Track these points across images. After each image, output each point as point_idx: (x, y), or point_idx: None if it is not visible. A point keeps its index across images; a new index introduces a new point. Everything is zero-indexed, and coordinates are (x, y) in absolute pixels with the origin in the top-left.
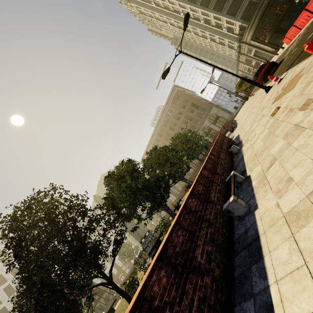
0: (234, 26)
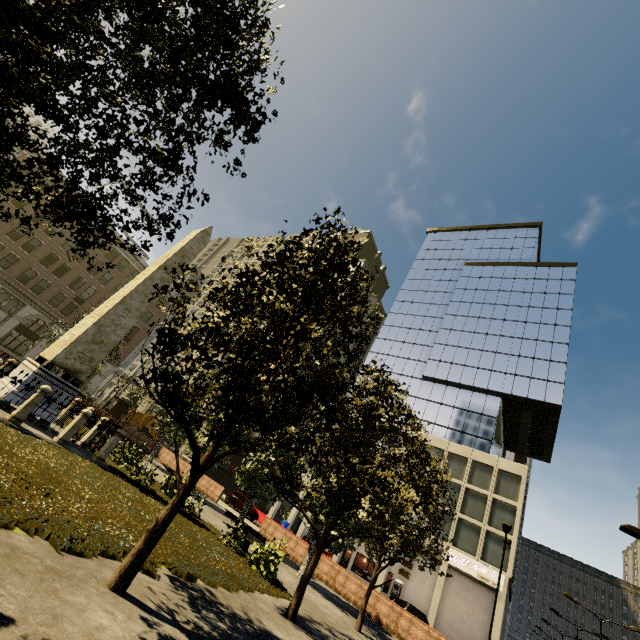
0: None
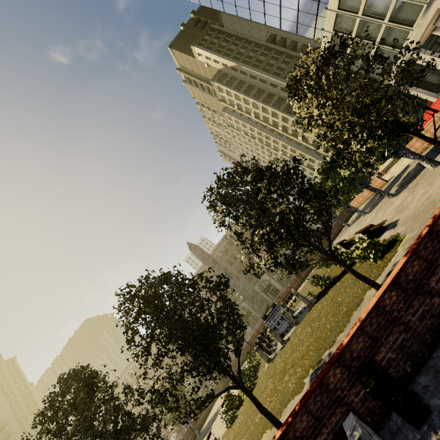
0: None
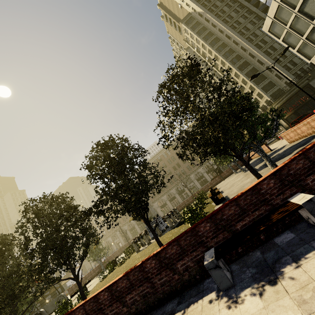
0: (262, 100)
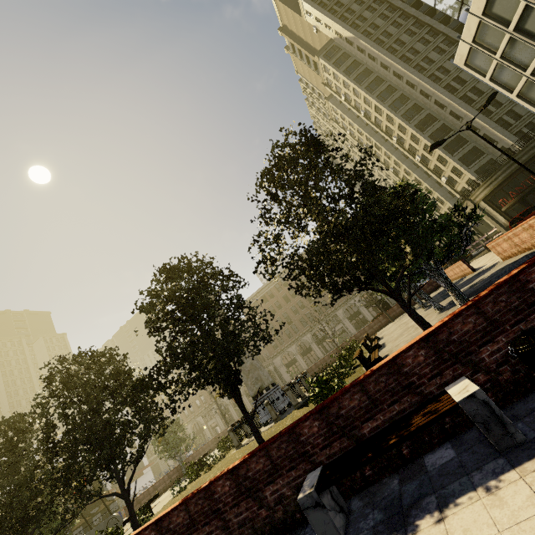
0: (461, 179)
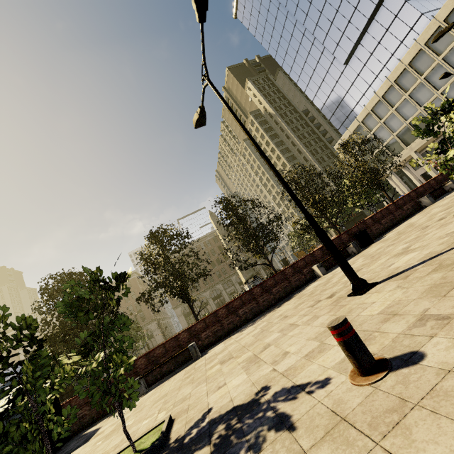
0: None
